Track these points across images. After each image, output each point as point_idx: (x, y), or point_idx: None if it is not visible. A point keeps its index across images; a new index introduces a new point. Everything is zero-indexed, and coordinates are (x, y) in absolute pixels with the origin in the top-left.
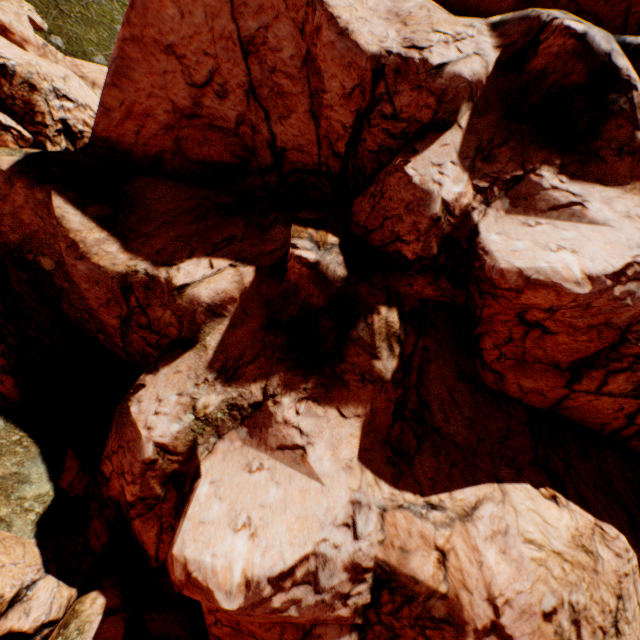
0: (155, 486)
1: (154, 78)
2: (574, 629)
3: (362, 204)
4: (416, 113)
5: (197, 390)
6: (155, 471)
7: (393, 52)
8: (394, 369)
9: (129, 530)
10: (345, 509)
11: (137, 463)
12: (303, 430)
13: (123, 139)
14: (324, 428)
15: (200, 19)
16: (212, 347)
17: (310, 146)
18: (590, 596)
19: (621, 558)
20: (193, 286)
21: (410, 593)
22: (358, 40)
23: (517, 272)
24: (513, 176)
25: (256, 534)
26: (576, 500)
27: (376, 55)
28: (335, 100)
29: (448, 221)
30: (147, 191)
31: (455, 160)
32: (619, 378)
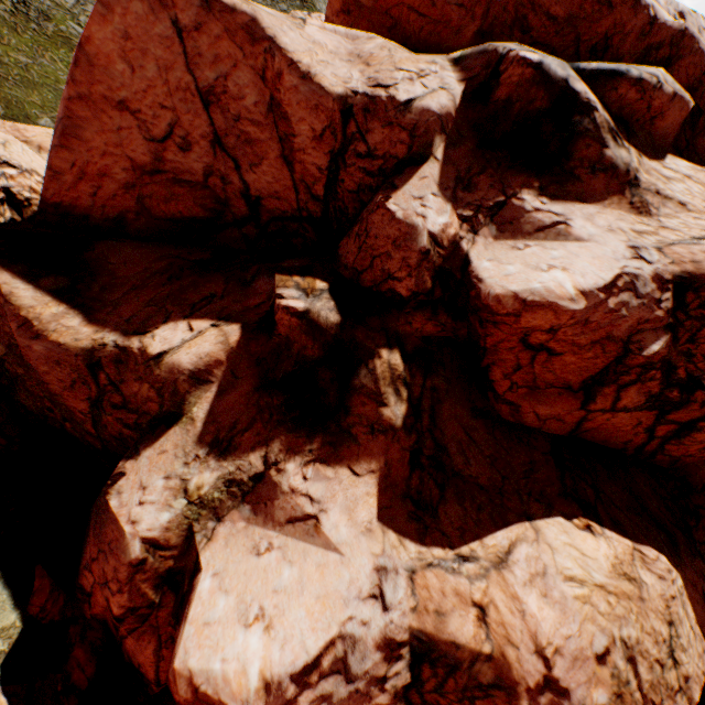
0: (147, 591)
1: (108, 136)
2: (631, 668)
3: (348, 245)
4: (391, 149)
5: (187, 470)
6: (145, 573)
7: (359, 92)
8: (404, 414)
9: (121, 653)
10: (370, 578)
11: (122, 567)
12: (313, 497)
13: (78, 203)
14: (336, 491)
15: (153, 72)
16: (200, 418)
17: (287, 192)
18: (641, 627)
19: (665, 580)
20: (172, 353)
21: (453, 661)
22: (322, 83)
23: (513, 296)
24: (496, 202)
25: (271, 626)
26: (611, 526)
27: (342, 96)
28: (306, 143)
29: (438, 253)
30: (110, 256)
31: (436, 192)
32: (631, 391)
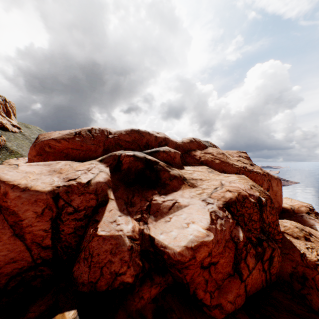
0: None
1: None
2: None
3: (80, 267)
4: (87, 203)
5: None
6: None
7: (61, 185)
8: None
9: None
10: None
11: None
12: None
13: None
14: None
15: None
16: None
17: (21, 253)
18: None
19: None
20: None
21: None
22: (37, 188)
23: (186, 248)
24: (147, 205)
25: None
26: None
27: (51, 190)
28: (32, 220)
29: (136, 243)
30: None
31: (120, 214)
32: (248, 258)
